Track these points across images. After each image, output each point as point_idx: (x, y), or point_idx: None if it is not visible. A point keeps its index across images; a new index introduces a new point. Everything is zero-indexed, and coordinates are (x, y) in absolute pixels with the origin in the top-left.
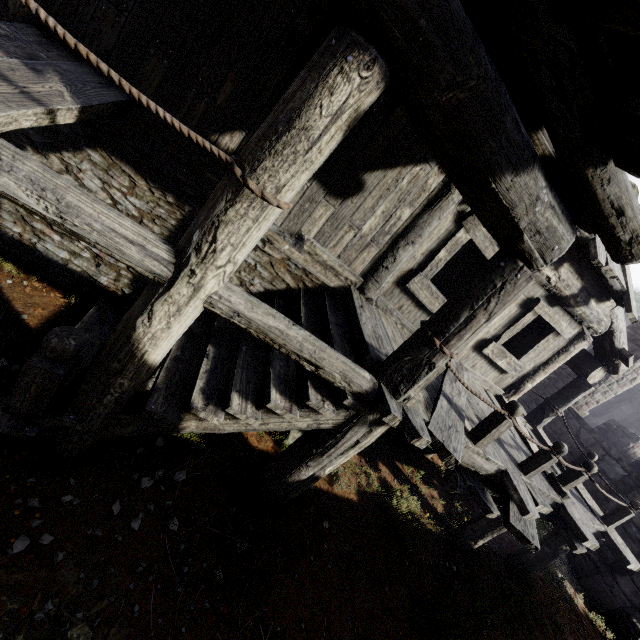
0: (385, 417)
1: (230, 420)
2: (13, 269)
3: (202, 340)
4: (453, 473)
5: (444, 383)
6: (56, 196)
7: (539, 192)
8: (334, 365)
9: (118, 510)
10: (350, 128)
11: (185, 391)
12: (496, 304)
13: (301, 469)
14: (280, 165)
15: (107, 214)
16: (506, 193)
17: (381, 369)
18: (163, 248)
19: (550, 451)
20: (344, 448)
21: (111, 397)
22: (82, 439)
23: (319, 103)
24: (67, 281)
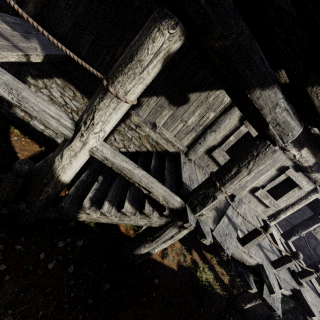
0: (185, 224)
1: (103, 216)
2: (18, 132)
3: (99, 173)
4: (230, 262)
5: (228, 209)
6: (17, 92)
7: (278, 101)
8: (159, 191)
9: (43, 257)
10: (166, 61)
11: (83, 198)
12: (253, 165)
13: (141, 247)
14: (126, 80)
15: (42, 103)
16: (257, 100)
17: (187, 196)
18: (69, 122)
19: (291, 256)
20: (164, 239)
21: (43, 197)
22: (29, 217)
23: (147, 47)
24: (42, 140)
